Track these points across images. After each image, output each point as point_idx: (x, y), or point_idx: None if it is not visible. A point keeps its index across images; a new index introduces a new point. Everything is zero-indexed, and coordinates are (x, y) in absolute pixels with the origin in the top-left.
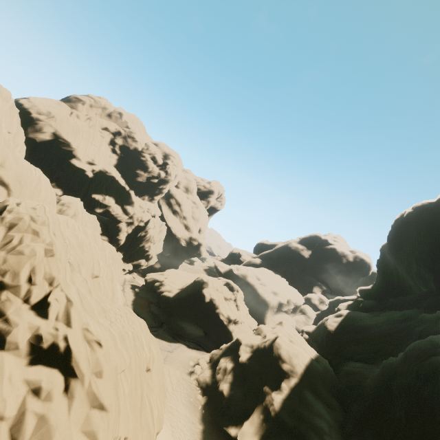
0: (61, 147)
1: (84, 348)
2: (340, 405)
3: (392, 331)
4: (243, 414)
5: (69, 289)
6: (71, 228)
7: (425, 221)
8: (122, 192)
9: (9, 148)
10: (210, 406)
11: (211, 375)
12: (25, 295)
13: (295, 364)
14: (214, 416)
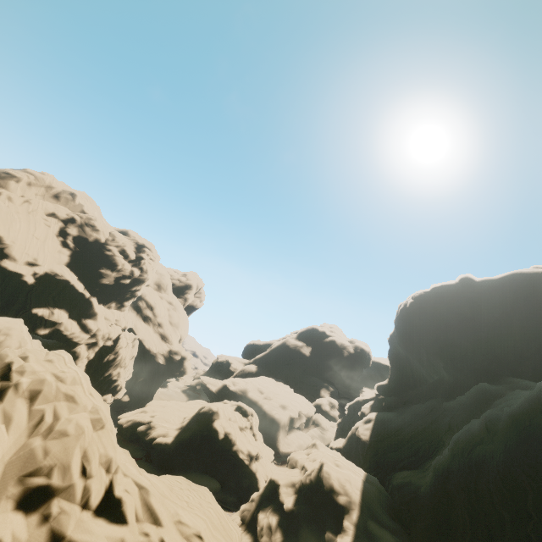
0: None
1: None
2: (402, 528)
3: (423, 426)
4: None
5: (130, 471)
6: None
7: (426, 310)
8: (78, 301)
9: None
10: None
11: (252, 541)
12: (81, 498)
13: (350, 492)
14: None
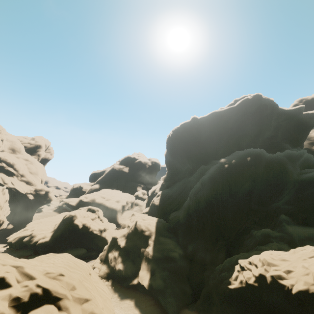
0: None
1: (55, 283)
2: (174, 234)
3: (181, 191)
4: (136, 270)
5: (8, 262)
6: None
7: (178, 136)
8: None
9: None
10: (115, 282)
11: (107, 267)
12: None
13: (150, 229)
14: (121, 285)
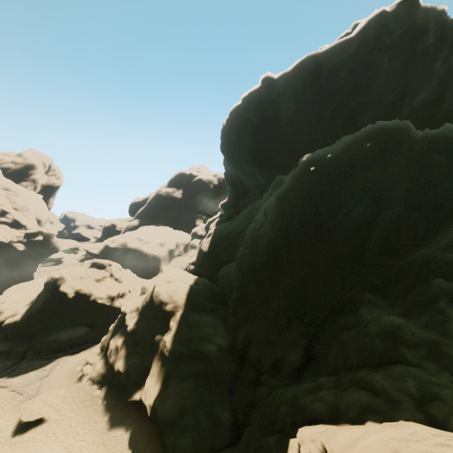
0: None
1: None
2: (223, 305)
3: (244, 226)
4: (144, 374)
5: None
6: None
7: (239, 123)
8: None
9: None
10: (112, 392)
11: (104, 363)
12: None
13: (176, 299)
14: (118, 397)
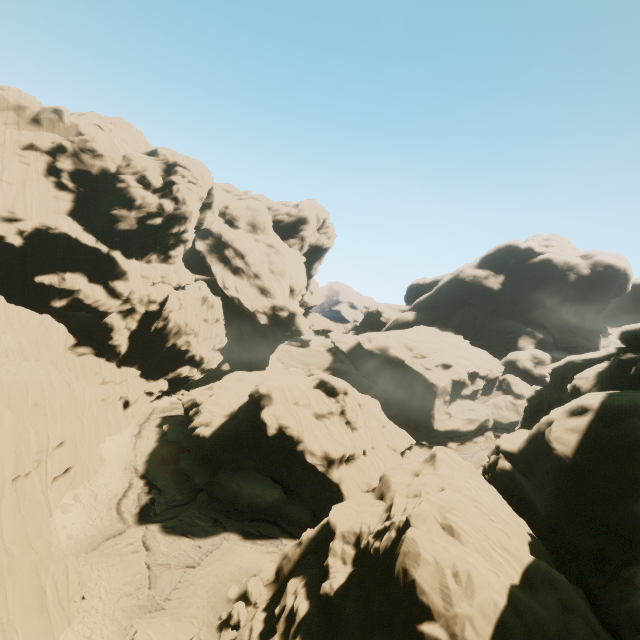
0: None
1: None
2: None
3: None
4: None
5: None
6: None
7: None
8: (97, 260)
9: None
10: None
11: (261, 632)
12: None
13: (457, 624)
14: None
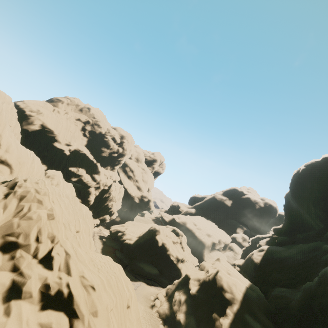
0: (47, 134)
1: (82, 293)
2: (274, 325)
3: (304, 260)
4: None
5: (66, 244)
6: (57, 195)
7: (315, 174)
8: (91, 165)
9: (12, 137)
10: None
11: (169, 306)
12: (33, 252)
13: (235, 292)
14: None
